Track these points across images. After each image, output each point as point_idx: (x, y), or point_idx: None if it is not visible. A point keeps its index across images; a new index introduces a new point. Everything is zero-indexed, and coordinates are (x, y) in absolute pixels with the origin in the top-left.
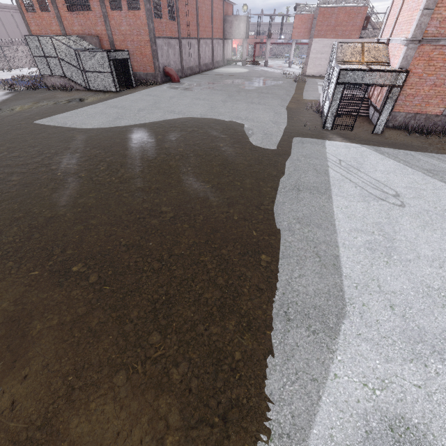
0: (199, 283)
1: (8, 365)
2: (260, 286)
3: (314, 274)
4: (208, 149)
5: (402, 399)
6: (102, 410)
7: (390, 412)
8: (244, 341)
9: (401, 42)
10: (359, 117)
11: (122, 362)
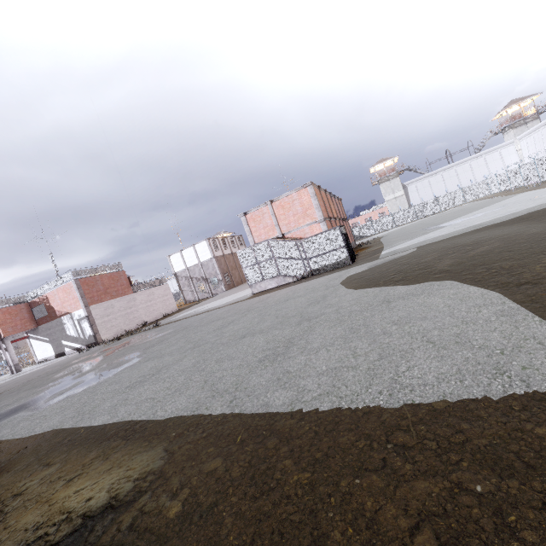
0: None
1: None
2: None
3: None
4: (451, 243)
5: None
6: None
7: None
8: None
9: (310, 225)
10: None
11: None
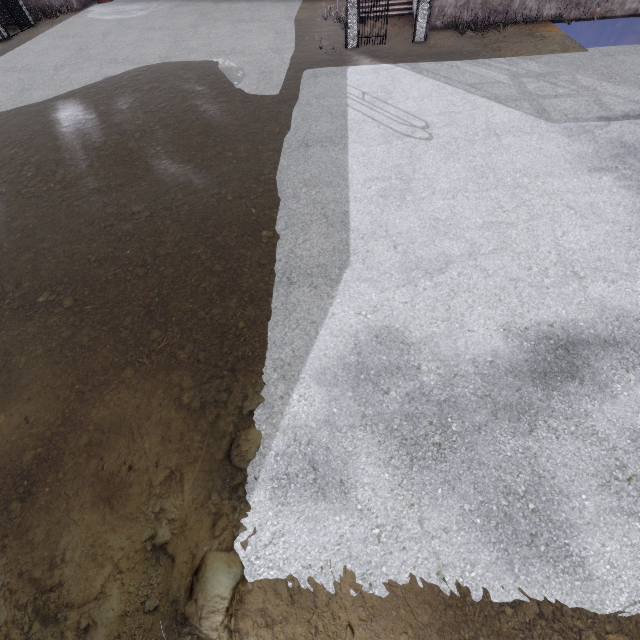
0: (194, 276)
1: (5, 396)
2: (261, 262)
3: (320, 236)
4: (179, 113)
5: (389, 315)
6: (118, 397)
7: (378, 326)
8: (247, 312)
9: None
10: (399, 18)
11: (127, 361)
